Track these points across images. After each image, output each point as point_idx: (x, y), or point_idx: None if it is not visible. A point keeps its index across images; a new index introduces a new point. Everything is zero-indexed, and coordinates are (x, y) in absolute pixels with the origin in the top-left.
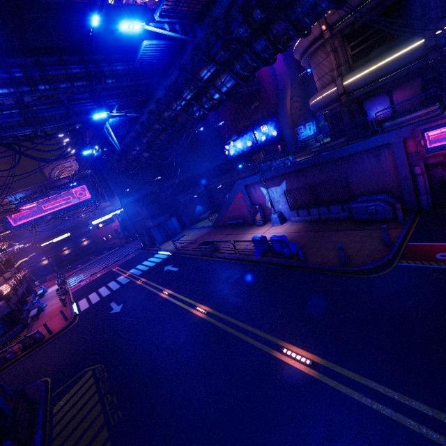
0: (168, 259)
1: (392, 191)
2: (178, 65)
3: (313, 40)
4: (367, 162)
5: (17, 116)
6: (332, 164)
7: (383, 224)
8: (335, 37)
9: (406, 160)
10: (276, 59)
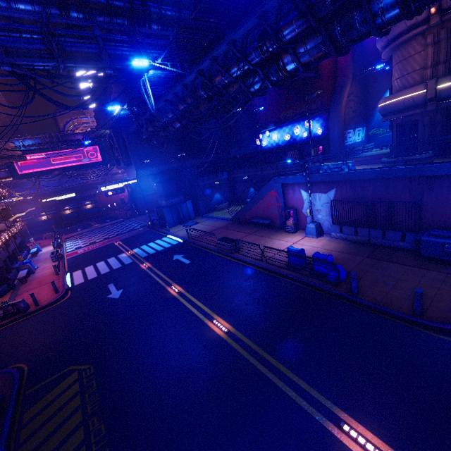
0: (179, 247)
1: None
2: (261, 10)
3: (412, 25)
4: None
5: (38, 43)
6: (406, 181)
7: None
8: (443, 26)
9: None
10: (390, 30)
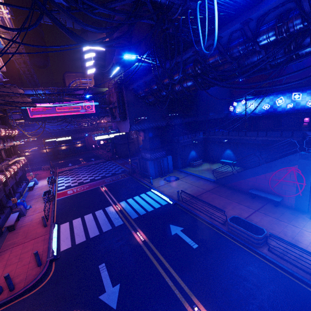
0: (170, 211)
1: None
2: None
3: None
4: None
5: None
6: None
7: None
8: None
9: None
10: None
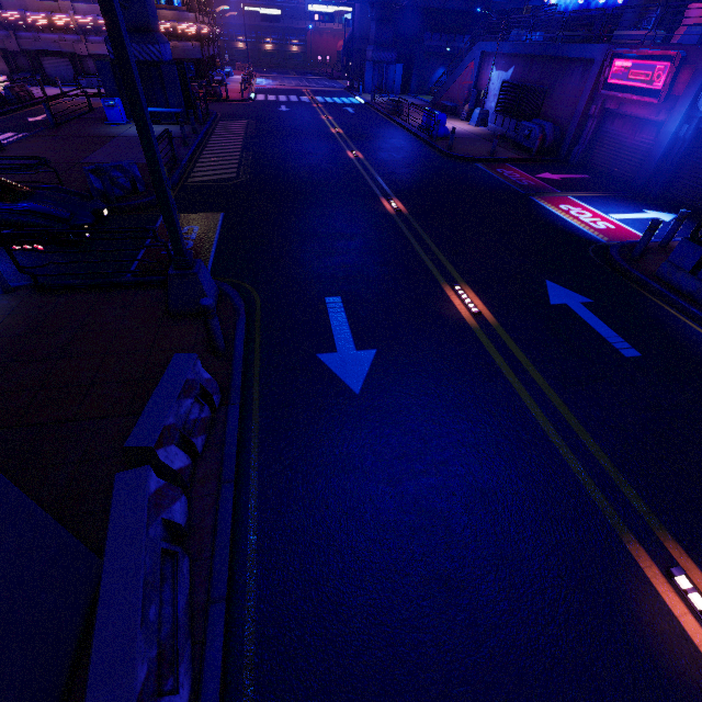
0: (357, 105)
1: (566, 128)
2: None
3: None
4: (574, 78)
5: None
6: (554, 64)
7: (523, 153)
8: None
9: (590, 91)
10: None
